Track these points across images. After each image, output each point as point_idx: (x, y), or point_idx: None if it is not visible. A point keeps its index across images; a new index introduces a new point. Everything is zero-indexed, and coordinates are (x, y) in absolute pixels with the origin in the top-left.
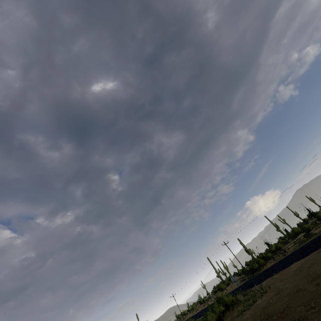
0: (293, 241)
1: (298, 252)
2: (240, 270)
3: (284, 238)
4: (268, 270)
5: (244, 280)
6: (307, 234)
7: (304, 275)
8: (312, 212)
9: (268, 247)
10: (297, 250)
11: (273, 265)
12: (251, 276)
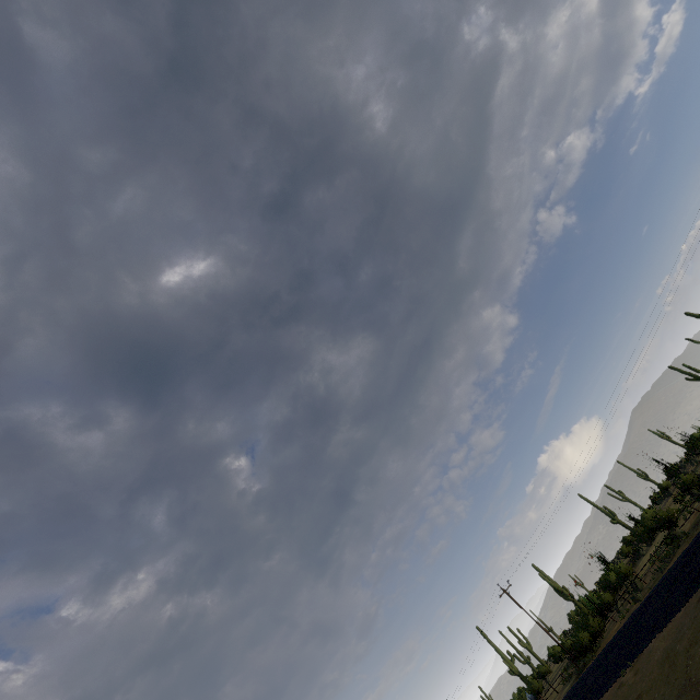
0: (649, 550)
1: (661, 592)
2: (557, 646)
3: (633, 539)
4: (611, 649)
5: (569, 677)
6: (669, 537)
7: (680, 684)
8: (671, 468)
9: (601, 577)
10: (658, 584)
11: (619, 631)
12: (582, 666)
